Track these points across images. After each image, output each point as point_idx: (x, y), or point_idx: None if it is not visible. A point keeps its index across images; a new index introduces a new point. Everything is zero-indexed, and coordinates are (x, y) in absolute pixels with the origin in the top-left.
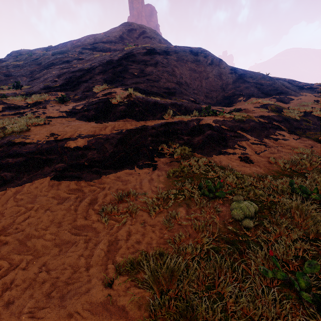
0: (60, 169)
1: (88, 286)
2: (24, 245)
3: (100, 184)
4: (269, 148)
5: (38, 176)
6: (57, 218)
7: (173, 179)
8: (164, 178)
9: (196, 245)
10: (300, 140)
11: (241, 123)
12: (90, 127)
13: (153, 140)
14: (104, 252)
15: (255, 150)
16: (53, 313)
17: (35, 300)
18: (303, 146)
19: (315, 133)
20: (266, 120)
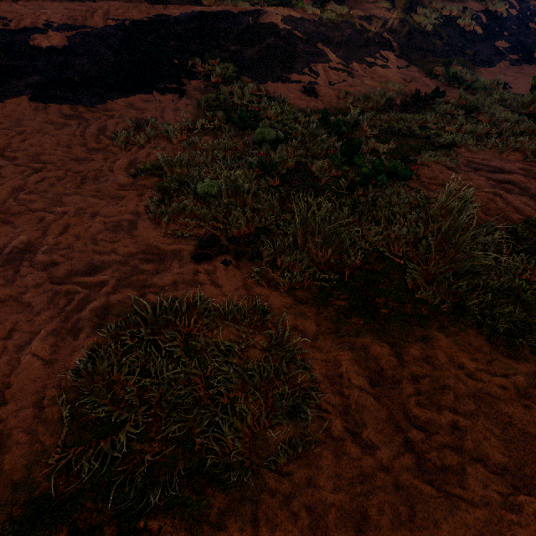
0: (39, 86)
1: (115, 179)
2: (38, 160)
3: (106, 111)
4: (351, 78)
5: (8, 94)
6: (63, 142)
7: (206, 109)
8: (193, 108)
9: (212, 160)
10: (405, 70)
11: (330, 29)
12: (62, 7)
13: (179, 47)
14: (125, 164)
15: (331, 79)
16: (91, 187)
17: (73, 184)
18: (400, 79)
19: (437, 61)
20: (373, 27)
